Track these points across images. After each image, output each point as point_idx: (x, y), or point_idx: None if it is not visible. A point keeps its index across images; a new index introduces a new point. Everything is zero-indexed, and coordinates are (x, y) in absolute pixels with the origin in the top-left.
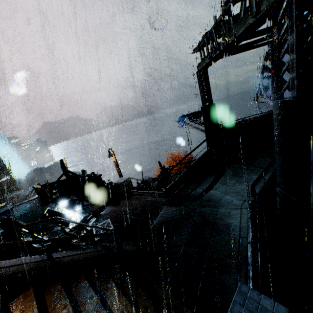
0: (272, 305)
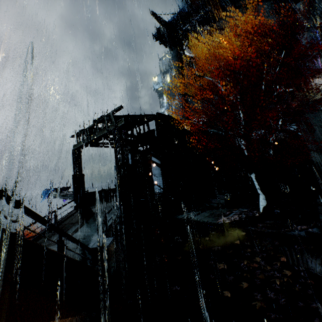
0: (108, 238)
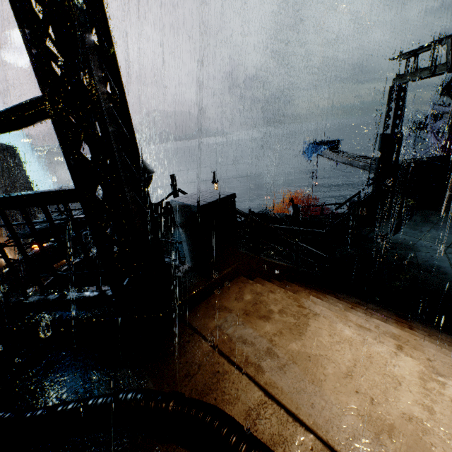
0: None
